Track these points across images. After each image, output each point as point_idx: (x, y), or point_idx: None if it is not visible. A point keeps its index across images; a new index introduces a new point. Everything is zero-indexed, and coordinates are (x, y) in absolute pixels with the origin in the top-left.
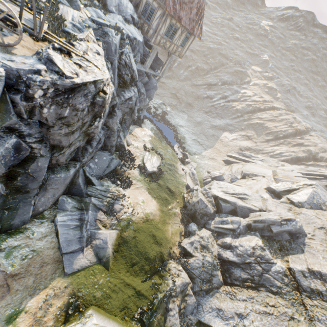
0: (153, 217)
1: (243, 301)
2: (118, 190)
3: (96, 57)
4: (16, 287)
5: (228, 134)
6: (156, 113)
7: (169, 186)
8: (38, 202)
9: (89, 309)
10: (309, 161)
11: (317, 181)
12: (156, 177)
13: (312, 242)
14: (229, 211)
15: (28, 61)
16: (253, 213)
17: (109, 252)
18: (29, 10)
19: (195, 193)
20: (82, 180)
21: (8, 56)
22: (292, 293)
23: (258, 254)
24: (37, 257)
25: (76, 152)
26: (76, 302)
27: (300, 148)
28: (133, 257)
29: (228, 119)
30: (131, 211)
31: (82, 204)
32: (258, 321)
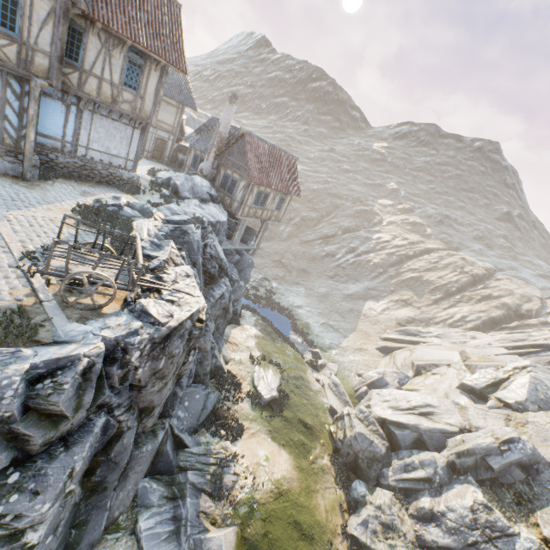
0: (289, 486)
1: None
2: (224, 447)
3: (187, 281)
4: None
5: (373, 303)
6: (257, 295)
7: (302, 417)
8: (115, 501)
9: None
10: (512, 321)
11: (532, 356)
12: (278, 405)
13: None
14: (412, 443)
15: (122, 320)
16: (451, 438)
17: None
18: (116, 260)
19: (347, 422)
20: (170, 444)
21: (103, 322)
22: None
23: (484, 521)
24: None
25: (164, 404)
26: None
27: (490, 303)
28: None
29: (366, 280)
30: (251, 482)
31: (173, 487)
32: None
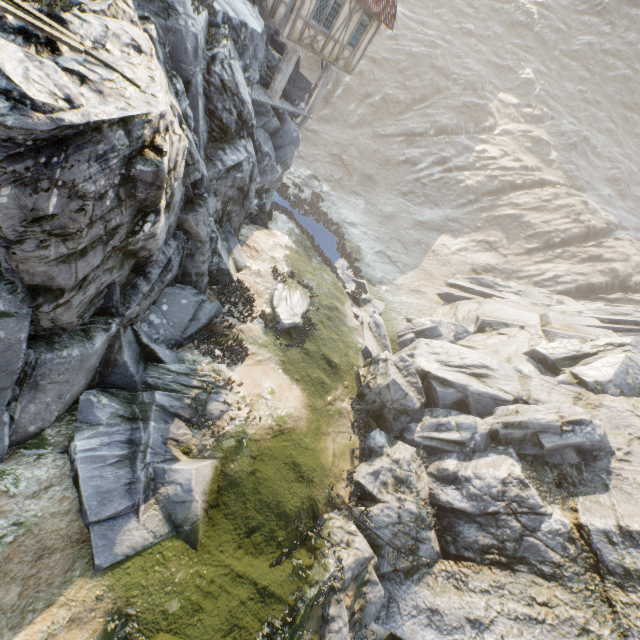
0: (294, 425)
1: (482, 594)
2: (216, 371)
3: (132, 58)
4: None
5: (449, 240)
6: (299, 197)
7: (327, 353)
8: (22, 414)
9: None
10: (612, 293)
11: (631, 335)
12: (299, 335)
13: (627, 469)
14: (453, 404)
15: None
16: (502, 407)
17: (197, 510)
18: None
19: (382, 368)
20: (132, 355)
21: None
22: (585, 576)
23: (514, 495)
24: (26, 539)
25: (106, 296)
26: (124, 630)
27: (596, 266)
28: (250, 516)
29: (448, 207)
30: (246, 414)
31: (133, 406)
32: (514, 637)
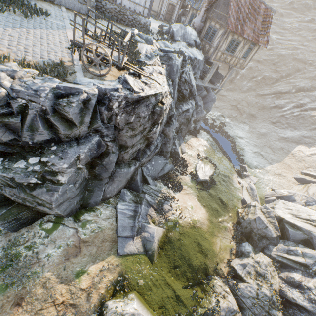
0: (200, 225)
1: None
2: (168, 192)
3: (159, 76)
4: (84, 252)
5: (304, 148)
6: (213, 124)
7: (221, 197)
8: (107, 189)
9: (131, 293)
10: None
11: None
12: (207, 185)
13: None
14: (300, 240)
15: (112, 84)
16: None
17: (154, 246)
18: (117, 51)
19: (252, 210)
20: (140, 178)
21: (101, 82)
22: None
23: None
24: (100, 233)
25: (137, 153)
26: (123, 282)
27: None
28: (175, 259)
29: (304, 130)
30: (179, 213)
31: (137, 198)
32: None
